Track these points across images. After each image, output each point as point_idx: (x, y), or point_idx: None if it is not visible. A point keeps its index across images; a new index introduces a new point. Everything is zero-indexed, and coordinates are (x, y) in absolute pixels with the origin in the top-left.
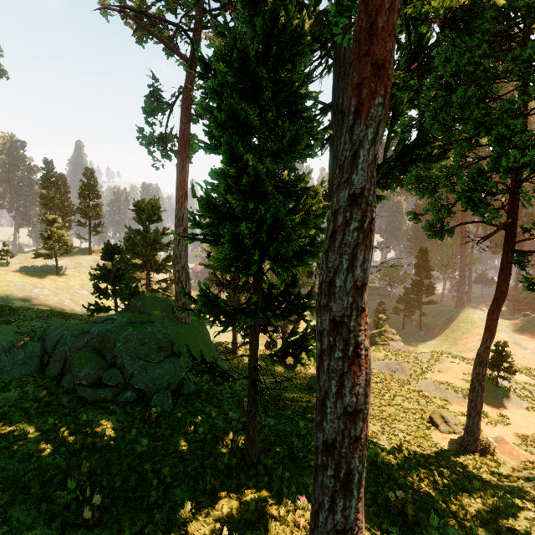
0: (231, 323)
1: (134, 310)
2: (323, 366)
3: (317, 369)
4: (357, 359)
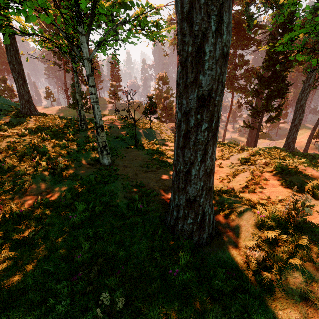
0: (268, 110)
1: (174, 122)
2: (296, 113)
3: (294, 114)
4: (303, 111)
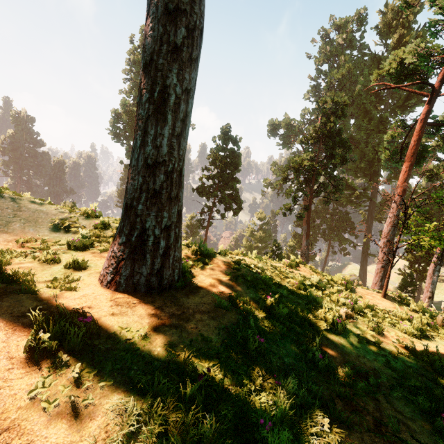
0: None
1: None
2: None
3: None
4: None
